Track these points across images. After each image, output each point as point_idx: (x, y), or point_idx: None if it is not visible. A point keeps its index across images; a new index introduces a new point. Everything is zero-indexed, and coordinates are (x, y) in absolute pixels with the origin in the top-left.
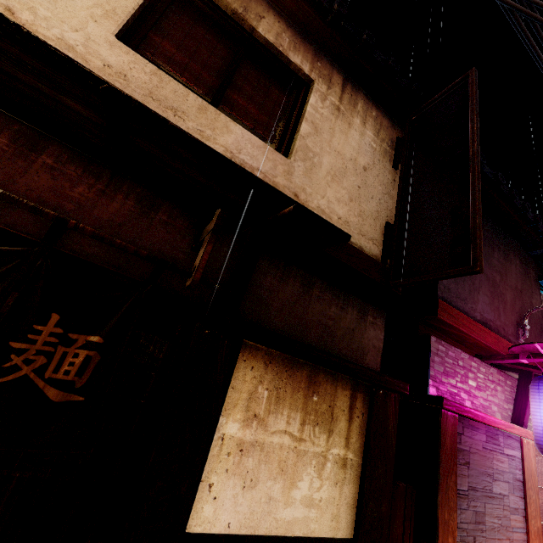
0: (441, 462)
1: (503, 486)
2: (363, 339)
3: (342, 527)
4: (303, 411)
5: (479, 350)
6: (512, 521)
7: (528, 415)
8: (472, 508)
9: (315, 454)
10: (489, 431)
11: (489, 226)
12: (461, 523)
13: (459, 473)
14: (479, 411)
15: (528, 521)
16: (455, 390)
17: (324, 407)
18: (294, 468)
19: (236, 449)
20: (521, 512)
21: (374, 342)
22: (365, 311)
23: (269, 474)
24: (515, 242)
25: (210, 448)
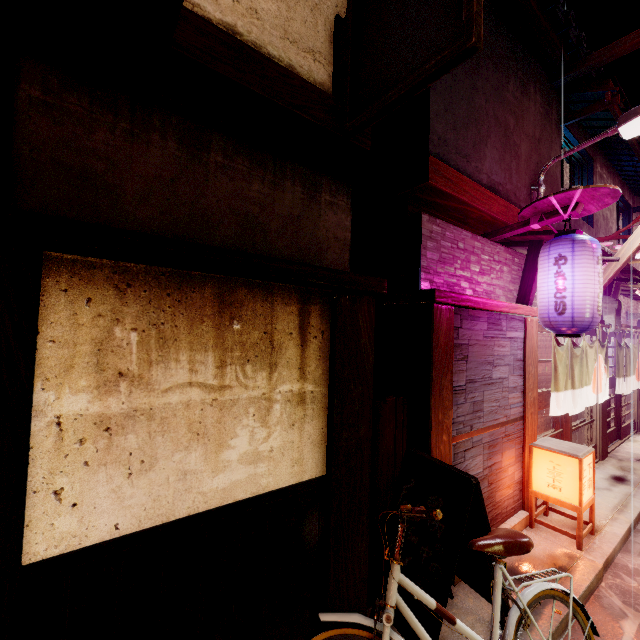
0: (434, 364)
1: (503, 370)
2: (318, 230)
3: (309, 468)
4: (217, 348)
5: (485, 228)
6: (510, 400)
7: (534, 291)
8: (469, 400)
9: (251, 400)
10: (492, 317)
11: (505, 39)
12: (457, 418)
13: (456, 370)
14: (480, 298)
15: (525, 395)
16: (453, 280)
17: (256, 336)
18: (219, 426)
19: (95, 430)
20: (519, 388)
21: (337, 232)
22: (316, 186)
23: (174, 446)
24: (537, 66)
25: (35, 443)
